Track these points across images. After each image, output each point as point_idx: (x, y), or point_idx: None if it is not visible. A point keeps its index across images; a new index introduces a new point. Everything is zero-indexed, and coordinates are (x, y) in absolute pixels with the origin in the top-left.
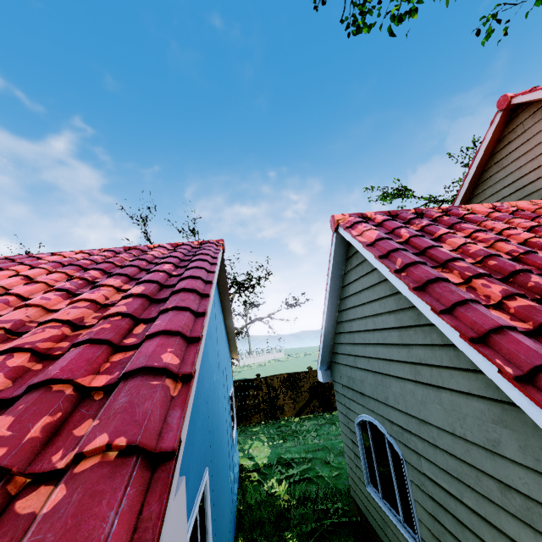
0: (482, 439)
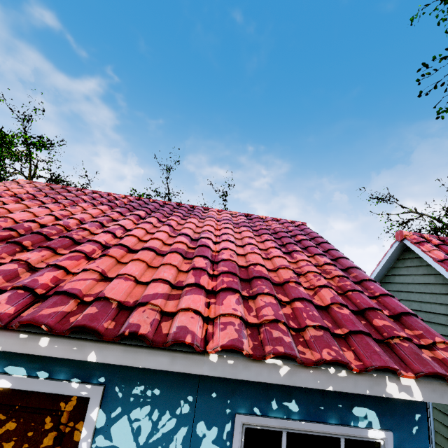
0: None
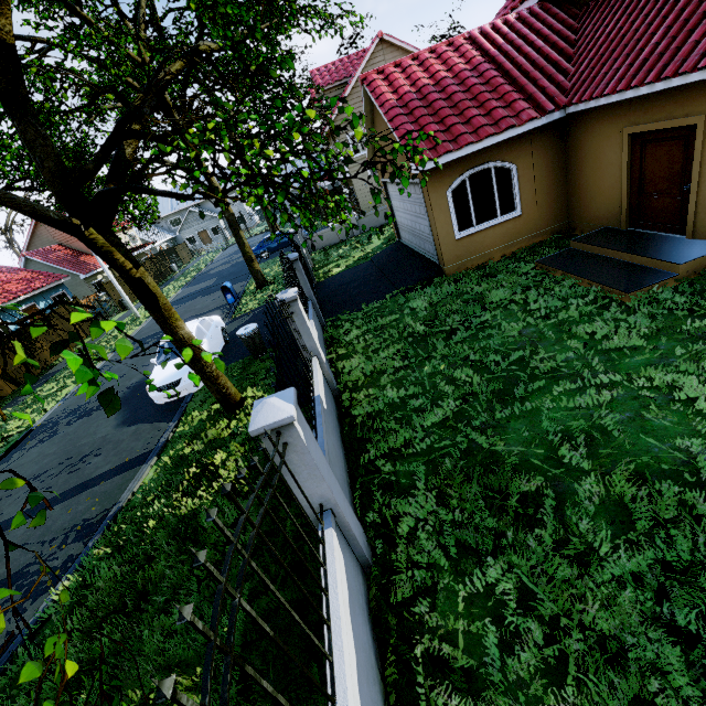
0: (73, 281)
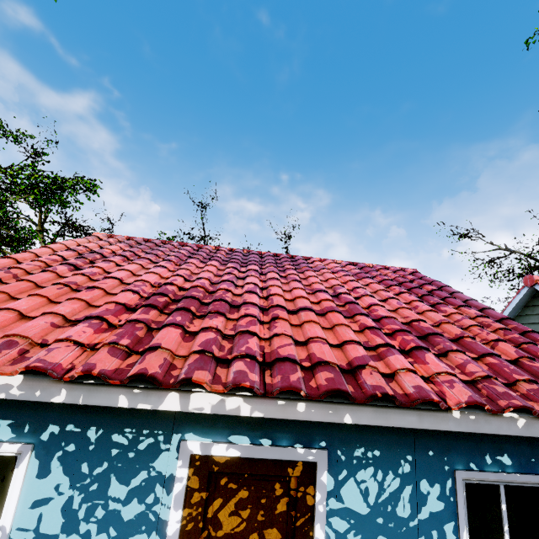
0: None
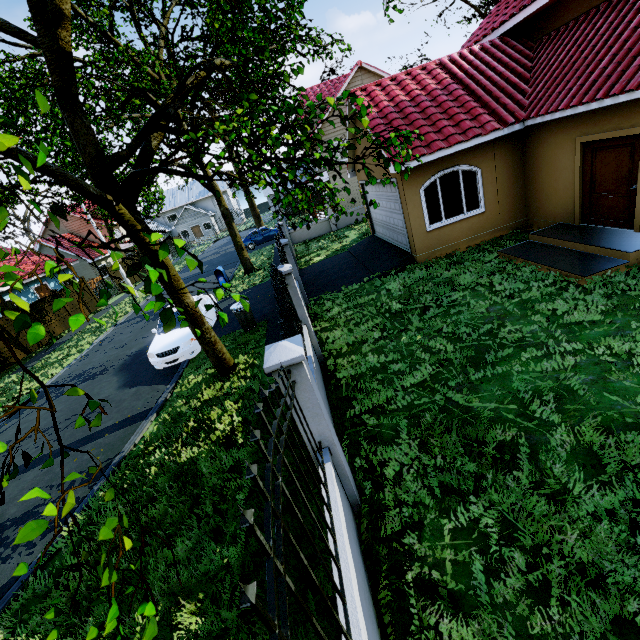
0: (80, 265)
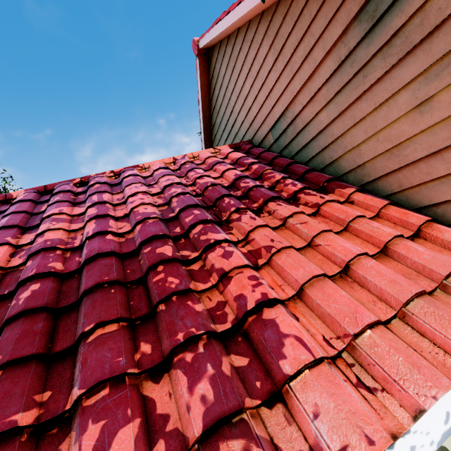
0: None
